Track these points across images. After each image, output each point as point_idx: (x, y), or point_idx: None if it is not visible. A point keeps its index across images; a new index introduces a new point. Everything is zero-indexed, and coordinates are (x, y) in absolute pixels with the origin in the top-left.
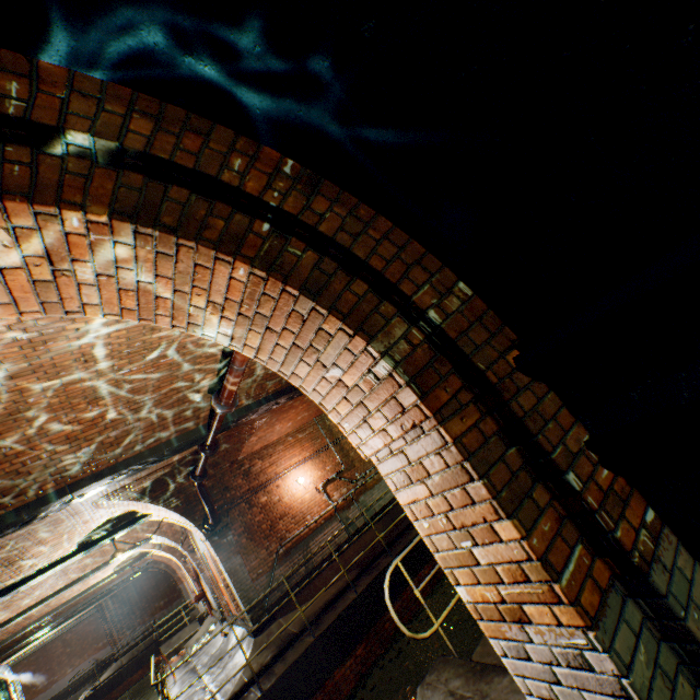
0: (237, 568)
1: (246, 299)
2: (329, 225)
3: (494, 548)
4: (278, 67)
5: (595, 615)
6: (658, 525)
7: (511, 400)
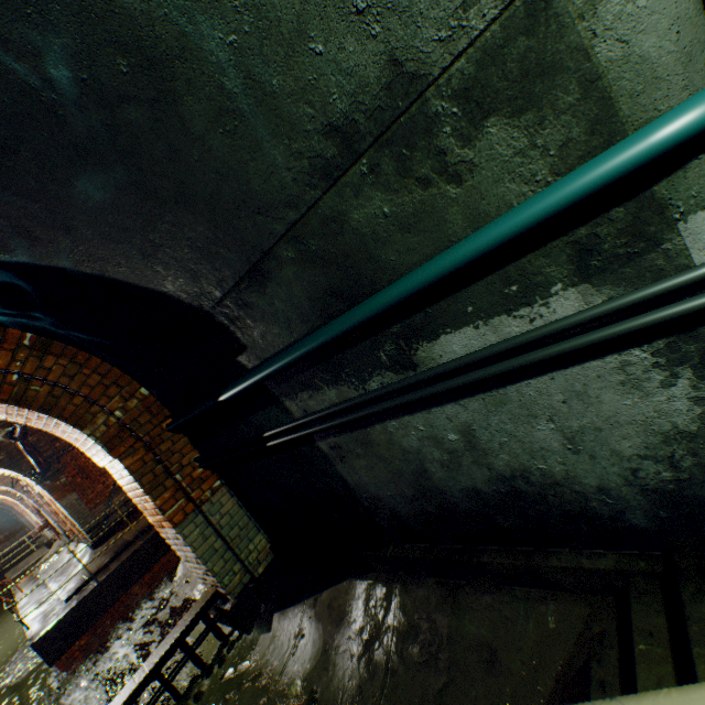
0: (74, 502)
1: (10, 410)
2: (56, 374)
3: (150, 504)
4: (8, 312)
5: (179, 523)
6: (221, 486)
7: (156, 448)
